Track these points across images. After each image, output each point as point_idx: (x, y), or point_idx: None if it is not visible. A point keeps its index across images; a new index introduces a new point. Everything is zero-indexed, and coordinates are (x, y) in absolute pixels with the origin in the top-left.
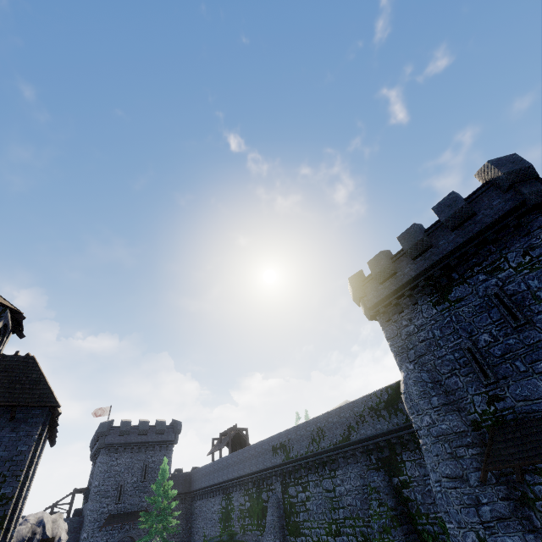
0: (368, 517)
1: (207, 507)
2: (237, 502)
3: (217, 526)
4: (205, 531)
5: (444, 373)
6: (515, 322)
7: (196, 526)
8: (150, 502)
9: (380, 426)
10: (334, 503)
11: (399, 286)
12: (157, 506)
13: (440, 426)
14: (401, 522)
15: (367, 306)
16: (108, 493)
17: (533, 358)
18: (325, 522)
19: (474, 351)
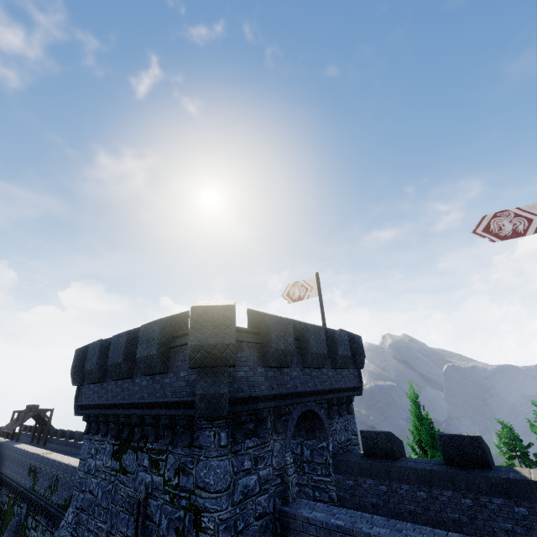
0: None
1: None
2: (2, 498)
3: None
4: None
5: None
6: None
7: None
8: None
9: None
10: None
11: (97, 404)
12: None
13: None
14: None
15: (78, 400)
16: None
17: None
18: None
19: None
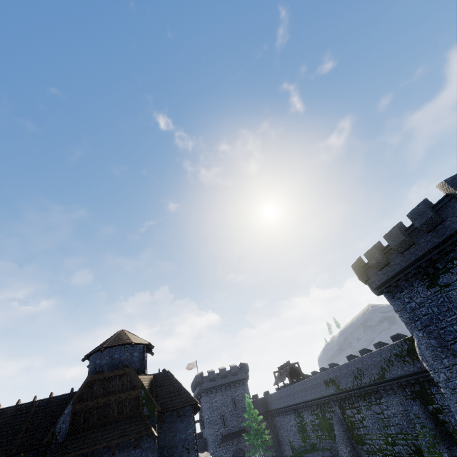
0: (415, 433)
1: (285, 422)
2: (308, 419)
3: (297, 435)
4: (289, 438)
5: (448, 341)
6: None
7: (281, 435)
8: (247, 426)
9: (407, 368)
10: (385, 422)
11: (394, 274)
12: (252, 429)
13: (454, 381)
14: (442, 438)
15: (372, 287)
16: (216, 421)
17: None
18: (382, 436)
19: None
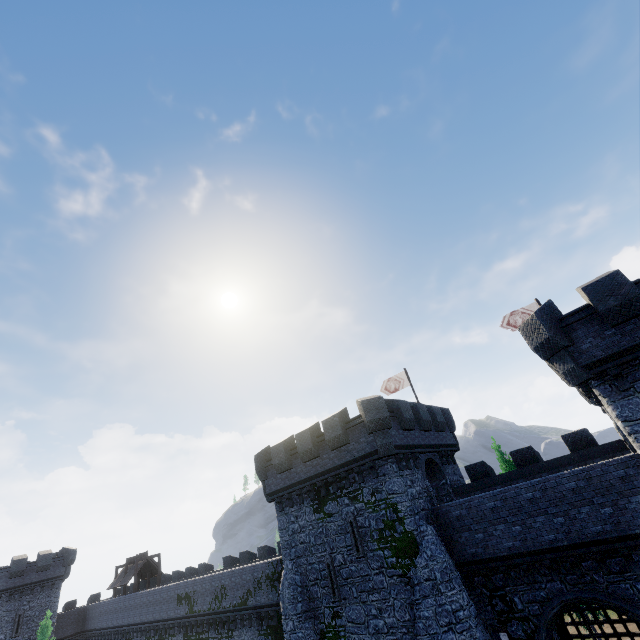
0: None
1: None
2: None
3: None
4: None
5: (311, 580)
6: (357, 553)
7: None
8: None
9: (272, 596)
10: None
11: (291, 484)
12: None
13: (298, 634)
14: None
15: (266, 490)
16: None
17: (362, 588)
18: None
19: (331, 568)
